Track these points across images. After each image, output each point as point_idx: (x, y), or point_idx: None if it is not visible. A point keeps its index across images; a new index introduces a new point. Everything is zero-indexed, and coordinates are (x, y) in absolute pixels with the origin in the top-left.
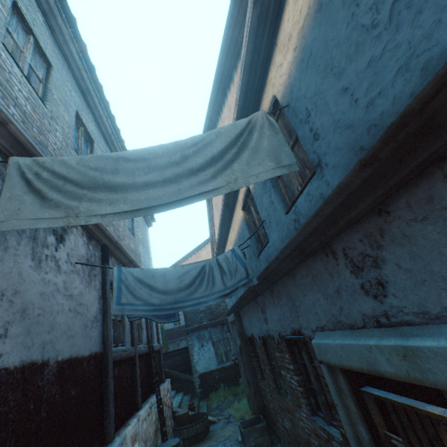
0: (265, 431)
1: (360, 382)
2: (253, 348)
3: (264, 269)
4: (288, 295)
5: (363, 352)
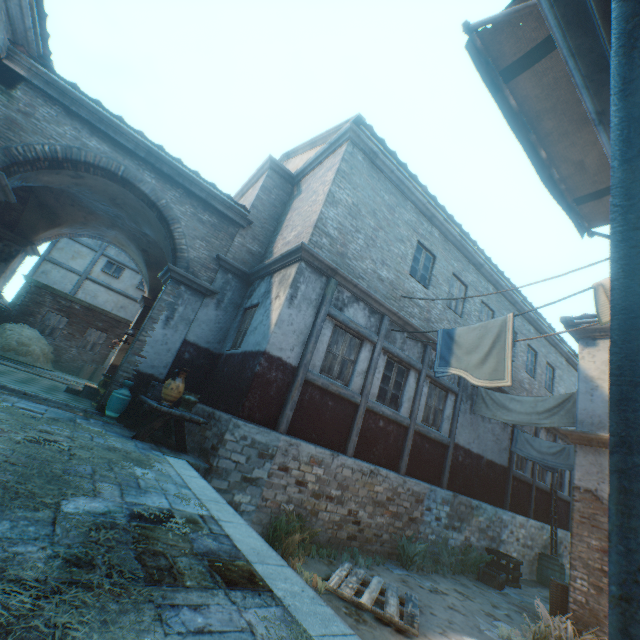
0: None
1: None
2: None
3: None
4: None
5: None
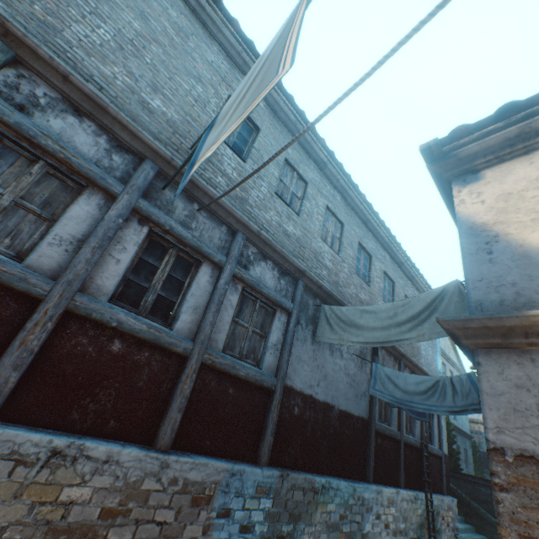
0: None
1: None
2: None
3: None
4: None
5: None
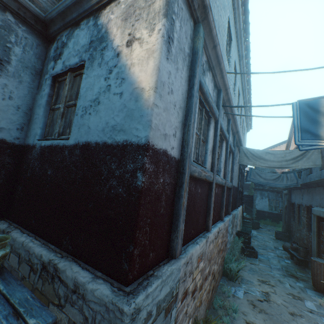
0: (287, 236)
1: (321, 221)
2: (293, 208)
3: (305, 182)
4: (311, 193)
5: (319, 212)
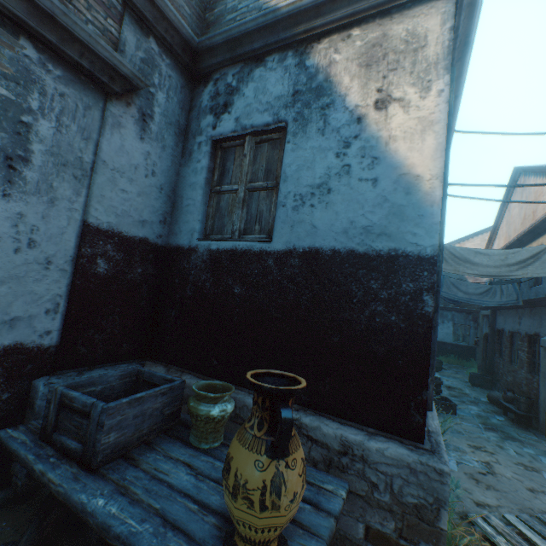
0: (489, 382)
1: None
2: (499, 338)
3: (529, 299)
4: (539, 316)
5: None
